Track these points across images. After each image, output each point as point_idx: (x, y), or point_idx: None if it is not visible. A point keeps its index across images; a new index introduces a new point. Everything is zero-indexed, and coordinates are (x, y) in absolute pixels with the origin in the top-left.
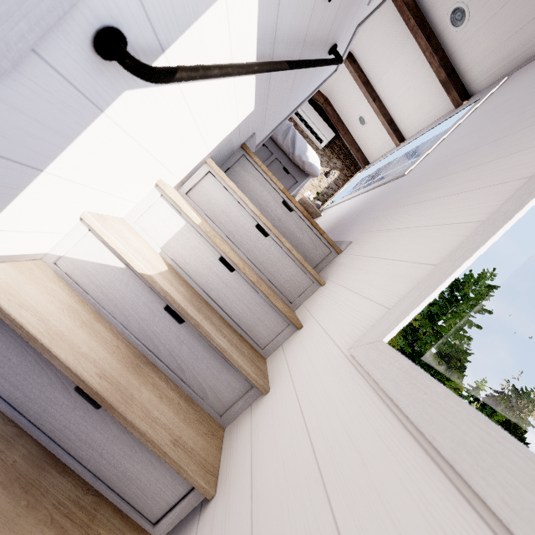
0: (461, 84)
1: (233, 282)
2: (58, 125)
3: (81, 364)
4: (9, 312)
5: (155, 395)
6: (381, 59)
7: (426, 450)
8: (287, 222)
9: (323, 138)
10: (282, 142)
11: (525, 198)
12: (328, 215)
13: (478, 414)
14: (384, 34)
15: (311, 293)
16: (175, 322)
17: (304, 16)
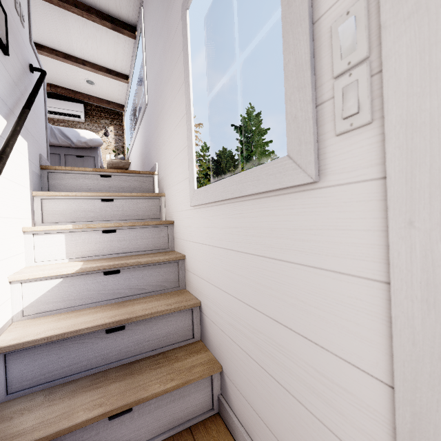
0: (124, 23)
1: (122, 236)
2: None
3: (97, 322)
4: (39, 338)
5: (142, 304)
6: (59, 35)
7: (221, 204)
8: (115, 185)
9: (78, 113)
10: (58, 142)
11: (188, 93)
12: (133, 159)
13: (219, 181)
14: (43, 17)
15: (164, 205)
16: (116, 275)
17: (4, 74)
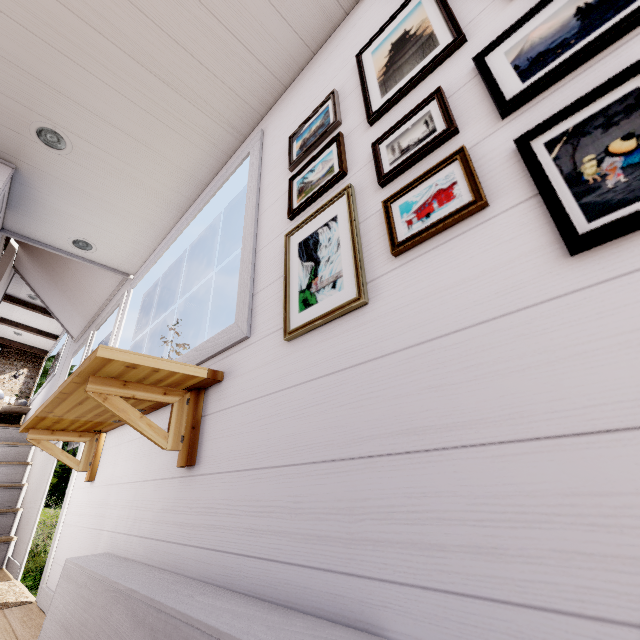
0: None
1: None
2: None
3: None
4: None
5: None
6: (3, 310)
7: None
8: None
9: None
10: None
11: None
12: (34, 407)
13: None
14: None
15: (33, 452)
16: None
17: None
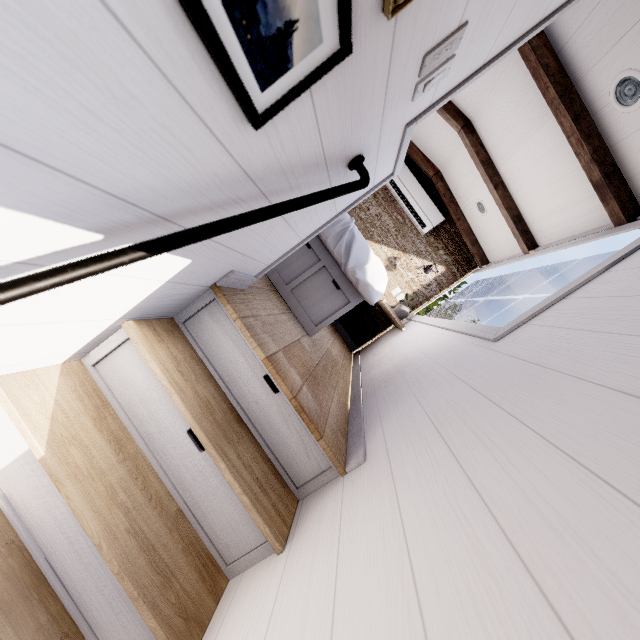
0: (627, 191)
1: (91, 556)
2: None
3: None
4: None
5: None
6: (509, 135)
7: None
8: (267, 408)
9: (427, 222)
10: (334, 247)
11: None
12: (405, 338)
13: None
14: (513, 102)
15: (260, 558)
16: None
17: (201, 156)
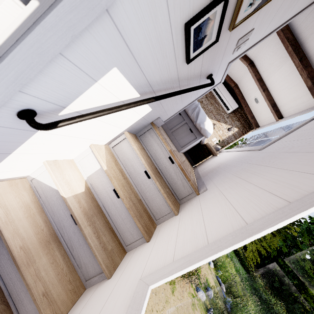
0: None
1: (118, 204)
2: (12, 140)
3: (14, 240)
4: None
5: (49, 262)
6: (270, 67)
7: None
8: (169, 169)
9: (230, 107)
10: (191, 114)
11: (268, 223)
12: (219, 157)
13: None
14: (273, 53)
15: (169, 218)
16: (74, 223)
17: (171, 72)
